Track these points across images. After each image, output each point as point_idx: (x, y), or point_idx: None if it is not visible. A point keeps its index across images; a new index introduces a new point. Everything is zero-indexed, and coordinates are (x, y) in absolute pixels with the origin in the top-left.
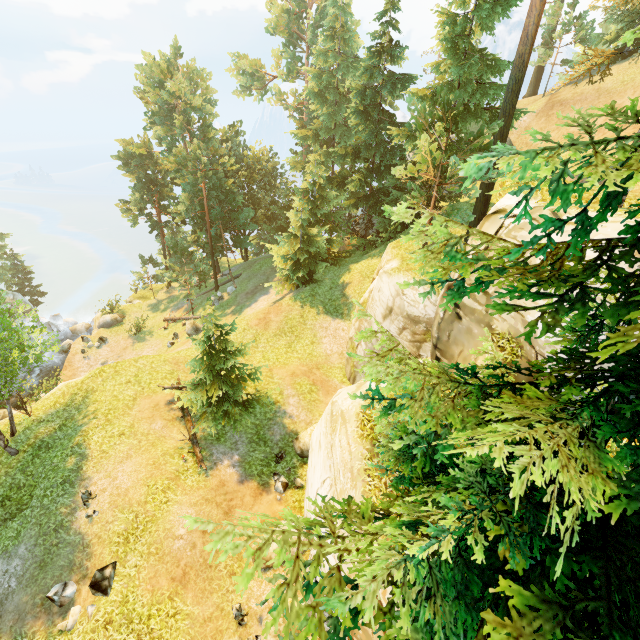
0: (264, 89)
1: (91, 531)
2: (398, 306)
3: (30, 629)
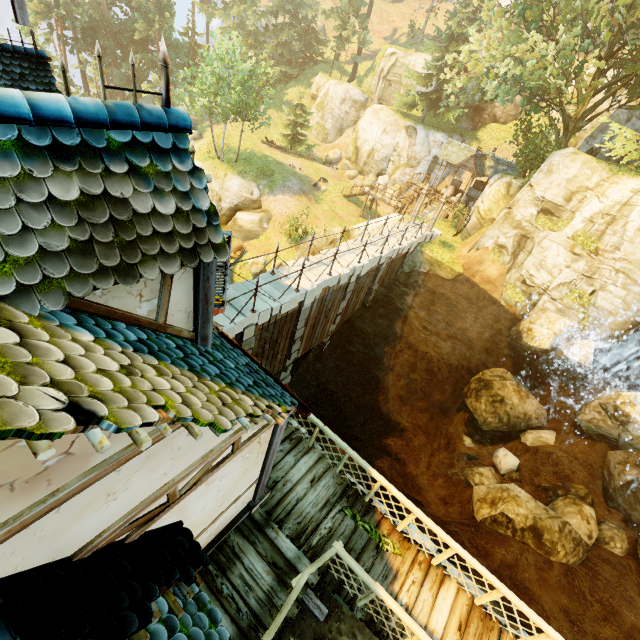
0: None
1: (305, 173)
2: (348, 97)
3: (315, 193)
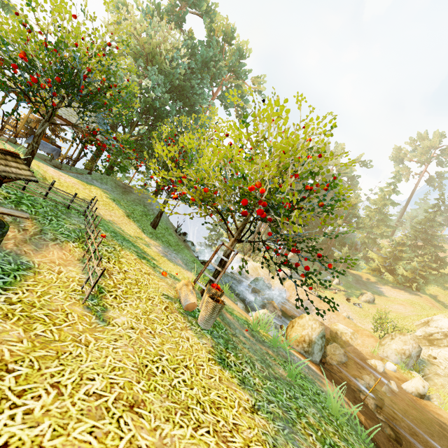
0: None
1: None
2: None
3: None
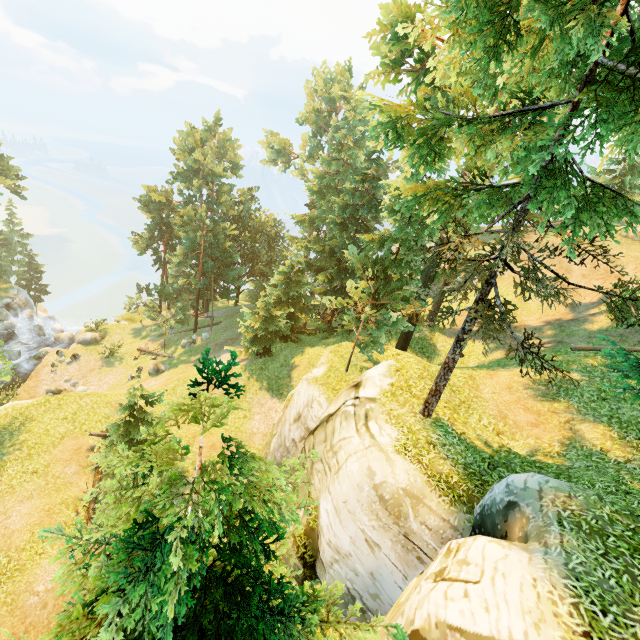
0: (288, 163)
1: None
2: (304, 416)
3: None
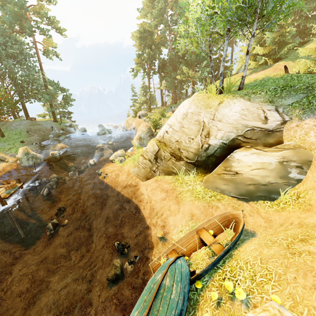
0: None
1: None
2: None
3: None
